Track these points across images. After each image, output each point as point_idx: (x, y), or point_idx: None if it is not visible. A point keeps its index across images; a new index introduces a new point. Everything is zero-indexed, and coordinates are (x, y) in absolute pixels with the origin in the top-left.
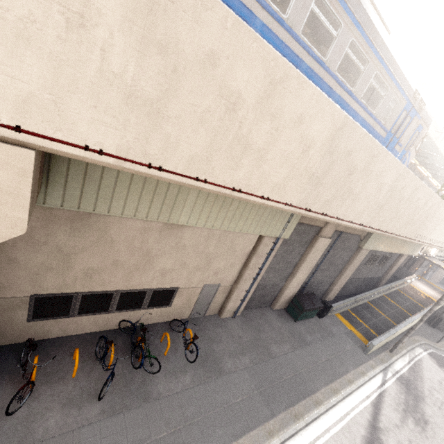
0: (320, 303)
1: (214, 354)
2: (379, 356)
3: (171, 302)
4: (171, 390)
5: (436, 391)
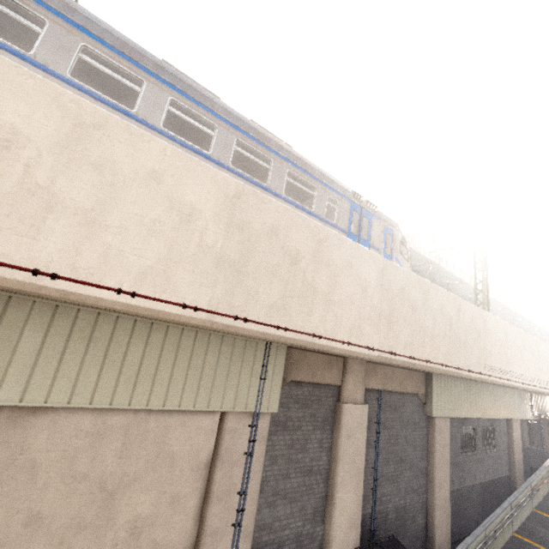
0: None
1: None
2: None
3: None
4: None
5: None
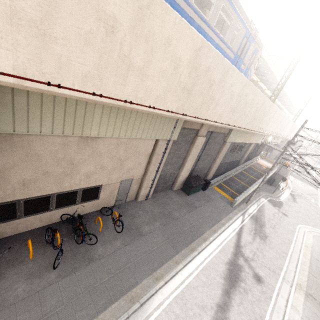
0: (203, 181)
1: (135, 225)
2: (240, 207)
3: (98, 196)
4: (107, 252)
5: (271, 220)
